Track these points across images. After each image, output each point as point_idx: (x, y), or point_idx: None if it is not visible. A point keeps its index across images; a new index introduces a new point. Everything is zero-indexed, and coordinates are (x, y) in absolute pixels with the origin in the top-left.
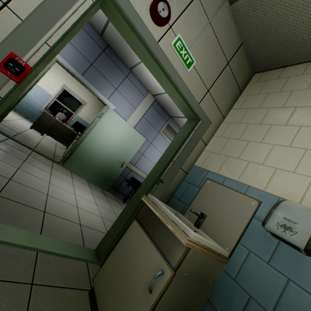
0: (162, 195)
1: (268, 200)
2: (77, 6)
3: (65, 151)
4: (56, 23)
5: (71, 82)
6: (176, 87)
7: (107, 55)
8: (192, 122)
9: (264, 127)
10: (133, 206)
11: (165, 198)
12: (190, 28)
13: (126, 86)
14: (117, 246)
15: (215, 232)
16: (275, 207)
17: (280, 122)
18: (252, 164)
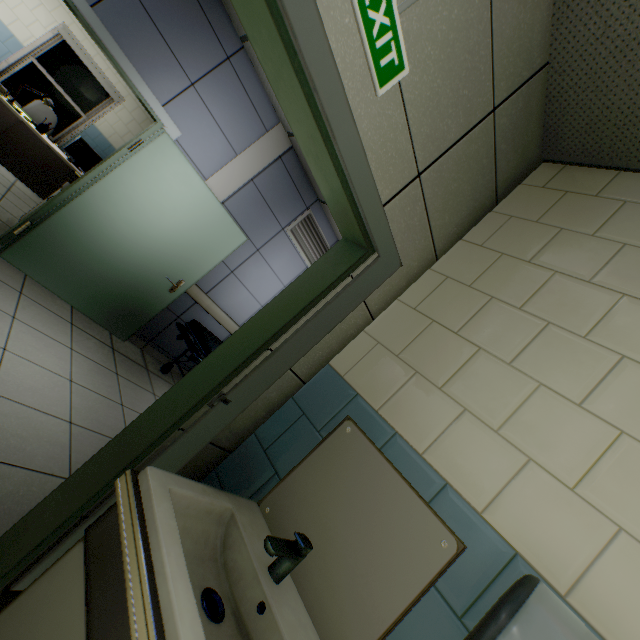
0: (221, 431)
1: (485, 549)
2: None
3: (27, 213)
4: None
5: None
6: (329, 134)
7: None
8: (353, 250)
9: (530, 322)
10: (125, 452)
11: (230, 438)
12: None
13: (221, 84)
14: (1, 620)
15: (324, 592)
16: (505, 620)
17: (573, 325)
18: (473, 419)
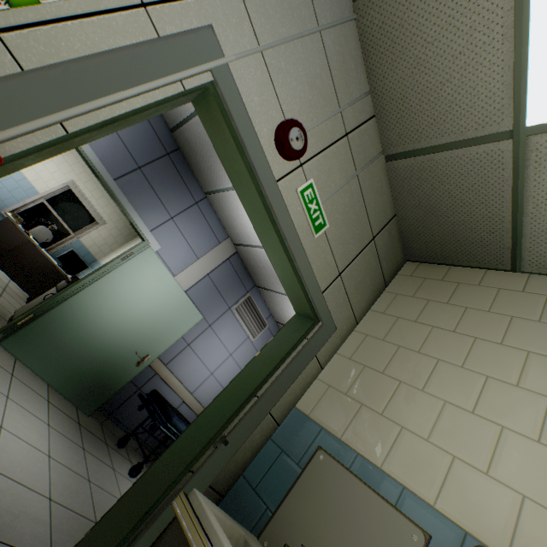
0: (219, 473)
1: (444, 534)
2: (154, 86)
3: (22, 307)
4: (99, 98)
5: (89, 180)
6: (291, 258)
7: (172, 161)
8: (305, 321)
9: (426, 360)
10: (143, 499)
11: (224, 480)
12: (329, 175)
13: (191, 217)
14: None
15: None
16: None
17: (453, 359)
18: (409, 433)
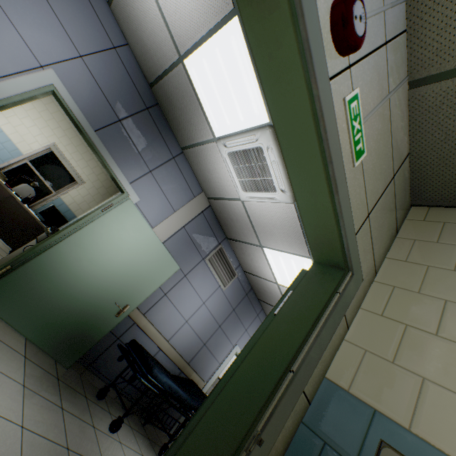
0: None
1: None
2: None
3: (2, 259)
4: None
5: (69, 143)
6: (332, 189)
7: (151, 116)
8: (331, 271)
9: None
10: None
11: None
12: (369, 89)
13: (168, 171)
14: None
15: None
16: None
17: None
18: None
